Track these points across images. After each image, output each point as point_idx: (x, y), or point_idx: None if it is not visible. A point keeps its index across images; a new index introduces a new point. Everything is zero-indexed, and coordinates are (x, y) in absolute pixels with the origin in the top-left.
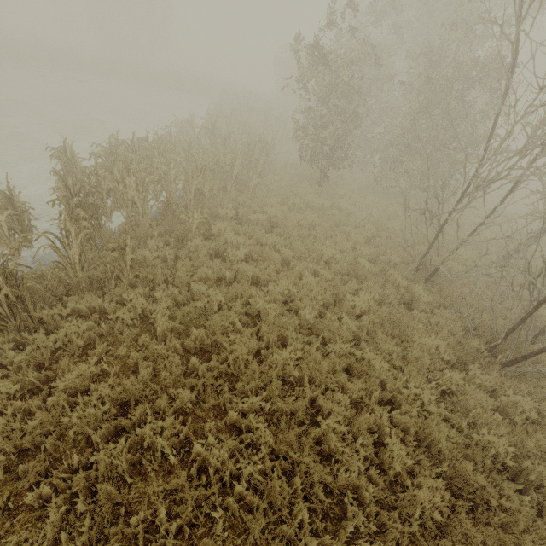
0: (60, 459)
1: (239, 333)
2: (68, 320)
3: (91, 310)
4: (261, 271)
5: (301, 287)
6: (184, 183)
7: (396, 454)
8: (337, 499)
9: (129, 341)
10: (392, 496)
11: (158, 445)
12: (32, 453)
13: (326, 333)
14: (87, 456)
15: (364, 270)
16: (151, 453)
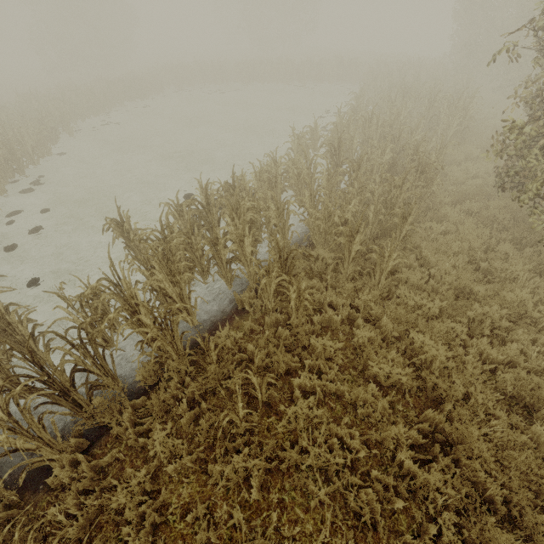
0: None
1: None
2: None
3: None
4: None
5: None
6: None
7: None
8: None
9: None
10: None
11: None
12: None
13: None
14: None
15: None
16: None
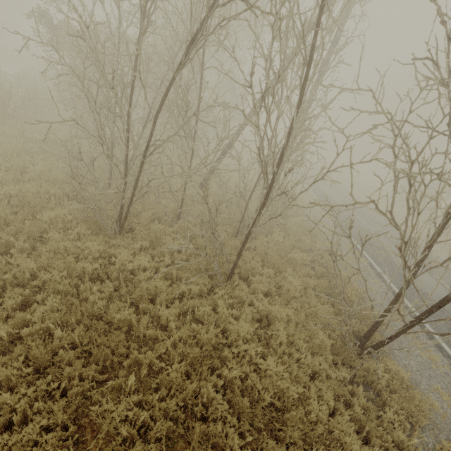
0: None
1: None
2: None
3: None
4: None
5: None
6: None
7: None
8: None
9: None
10: None
11: None
12: None
13: None
14: None
15: (47, 176)
16: None
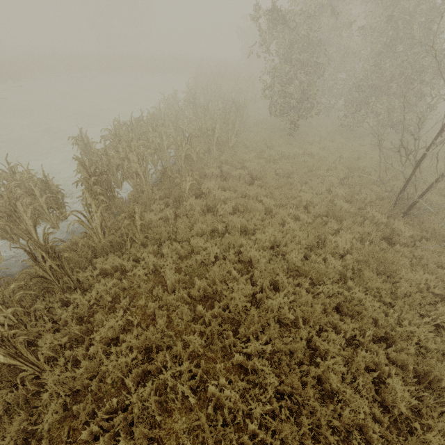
0: (103, 398)
1: (235, 279)
2: (98, 278)
3: (114, 268)
4: (248, 221)
5: (285, 233)
6: (175, 151)
7: (399, 395)
8: (343, 436)
9: (146, 293)
10: (399, 437)
11: (178, 389)
12: (82, 393)
13: (313, 275)
14: (123, 398)
15: (342, 211)
16: (174, 396)
